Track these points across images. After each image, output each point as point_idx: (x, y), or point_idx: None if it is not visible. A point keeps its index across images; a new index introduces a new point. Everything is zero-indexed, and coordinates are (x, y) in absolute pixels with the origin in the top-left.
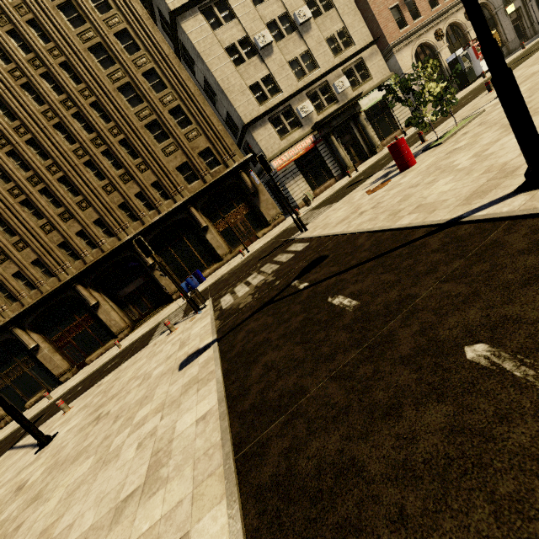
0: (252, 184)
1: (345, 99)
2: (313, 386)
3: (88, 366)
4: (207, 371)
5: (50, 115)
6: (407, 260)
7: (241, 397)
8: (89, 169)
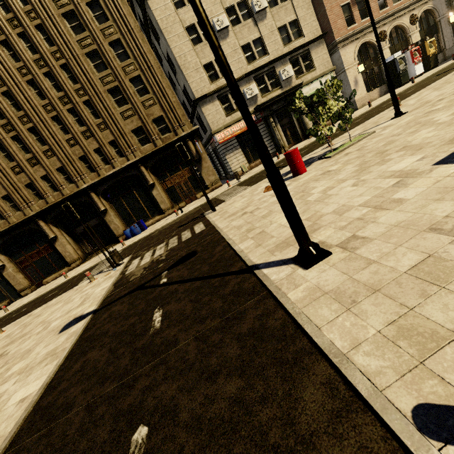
0: (196, 152)
1: (288, 86)
2: (76, 408)
3: (43, 287)
4: (64, 346)
5: (24, 72)
6: (208, 296)
7: (51, 390)
8: (56, 123)
